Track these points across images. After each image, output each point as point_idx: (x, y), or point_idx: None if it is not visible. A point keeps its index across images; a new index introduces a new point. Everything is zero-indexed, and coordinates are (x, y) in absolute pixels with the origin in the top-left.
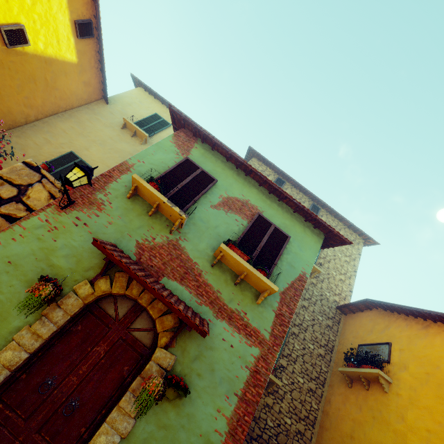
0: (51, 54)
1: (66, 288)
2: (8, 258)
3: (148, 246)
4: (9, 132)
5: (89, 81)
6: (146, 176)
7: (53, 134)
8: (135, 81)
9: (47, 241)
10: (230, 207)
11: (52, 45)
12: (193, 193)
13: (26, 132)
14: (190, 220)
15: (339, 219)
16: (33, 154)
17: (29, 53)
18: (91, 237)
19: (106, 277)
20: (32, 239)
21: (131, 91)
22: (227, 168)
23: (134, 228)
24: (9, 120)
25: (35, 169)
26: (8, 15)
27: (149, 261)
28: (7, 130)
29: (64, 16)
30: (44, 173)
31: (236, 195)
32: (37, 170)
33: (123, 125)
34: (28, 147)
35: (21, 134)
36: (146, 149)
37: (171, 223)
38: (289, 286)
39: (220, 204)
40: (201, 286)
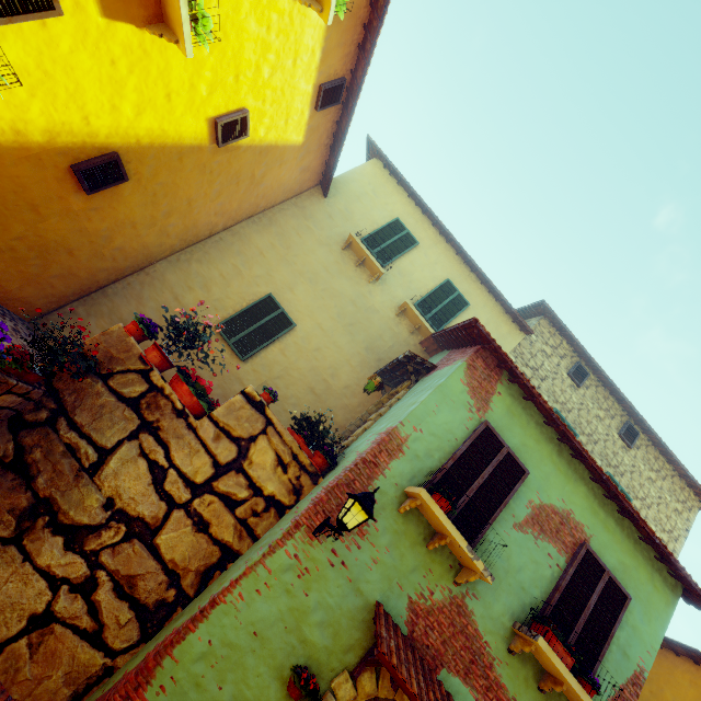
0: (271, 140)
1: (322, 683)
2: (253, 625)
3: (423, 608)
4: (187, 253)
5: (308, 165)
6: (425, 462)
7: (246, 258)
8: (371, 148)
9: (297, 595)
10: (542, 526)
11: (276, 127)
12: (492, 501)
13: (210, 253)
14: (483, 555)
15: (668, 458)
16: (218, 295)
17: (242, 145)
18: (351, 589)
19: (371, 668)
20: (279, 592)
21: (362, 167)
22: (543, 438)
23: (406, 572)
24: (190, 235)
25: (258, 407)
26: (232, 100)
27: (424, 637)
28: (185, 247)
29: (308, 81)
30: (269, 415)
31: (553, 501)
32: (260, 408)
33: (347, 245)
34: (211, 282)
35: (203, 256)
36: (425, 401)
37: (455, 562)
38: (616, 694)
39: (528, 520)
40: (491, 687)
